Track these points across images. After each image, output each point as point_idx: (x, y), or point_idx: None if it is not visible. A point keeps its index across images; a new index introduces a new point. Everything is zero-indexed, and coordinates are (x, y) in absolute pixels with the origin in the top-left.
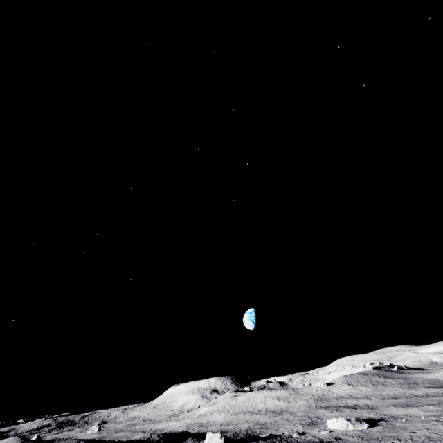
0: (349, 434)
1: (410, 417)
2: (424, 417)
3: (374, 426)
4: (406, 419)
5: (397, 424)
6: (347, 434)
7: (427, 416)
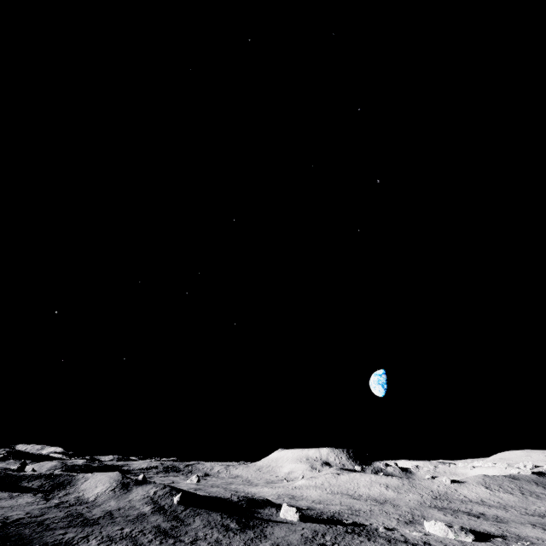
0: (444, 542)
1: (540, 542)
2: None
3: (482, 541)
4: (532, 543)
5: (514, 545)
6: (442, 541)
7: None
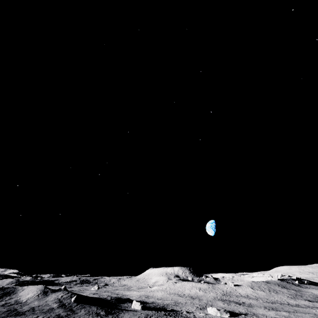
0: (213, 317)
1: (262, 316)
2: (269, 317)
3: (234, 317)
4: (258, 317)
5: None
6: (213, 317)
7: (272, 317)
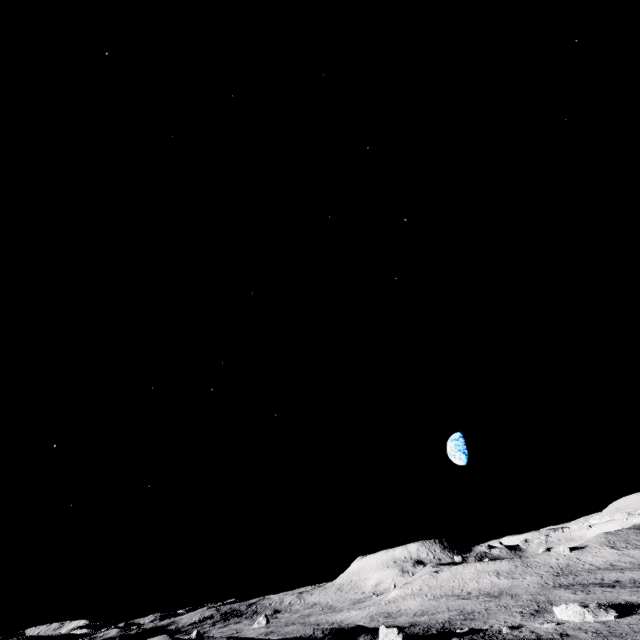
0: (583, 628)
1: None
2: None
3: (627, 615)
4: None
5: None
6: (581, 628)
7: None
